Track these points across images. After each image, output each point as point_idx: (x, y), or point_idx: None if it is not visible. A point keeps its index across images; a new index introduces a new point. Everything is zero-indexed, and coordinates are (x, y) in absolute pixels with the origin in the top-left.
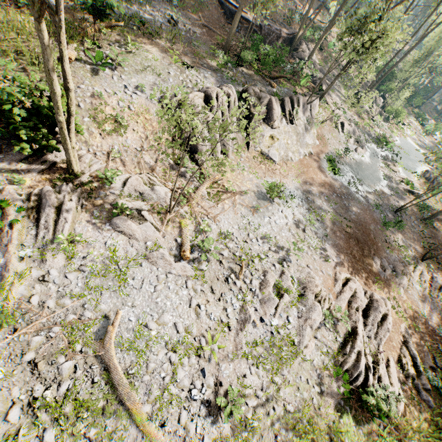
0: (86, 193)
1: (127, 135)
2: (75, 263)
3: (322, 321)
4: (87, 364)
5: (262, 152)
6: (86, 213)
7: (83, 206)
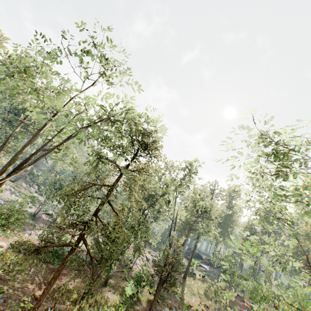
0: None
1: None
2: None
3: None
4: None
5: None
6: None
7: None
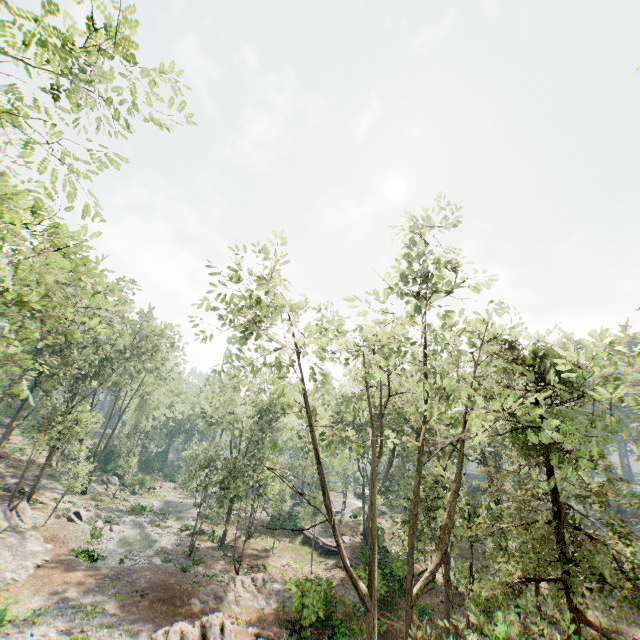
0: None
1: None
2: None
3: None
4: None
5: None
6: None
7: None
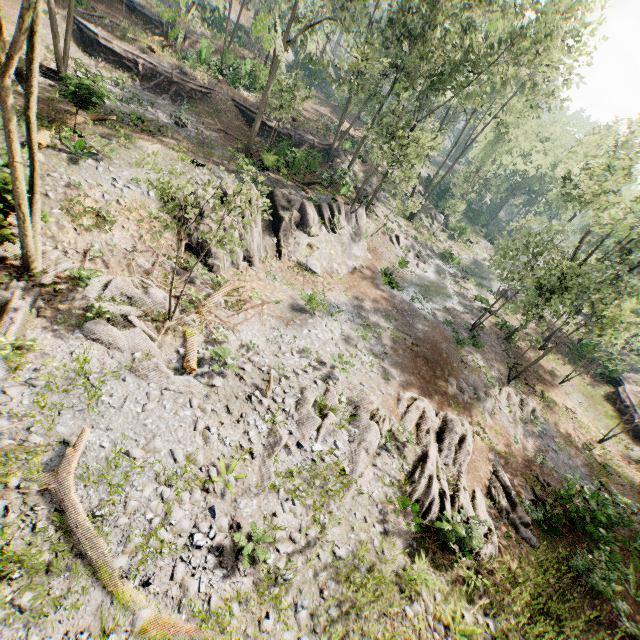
0: (48, 295)
1: (114, 232)
2: (22, 376)
3: (383, 446)
4: (27, 506)
5: (299, 262)
6: (46, 317)
7: (41, 309)
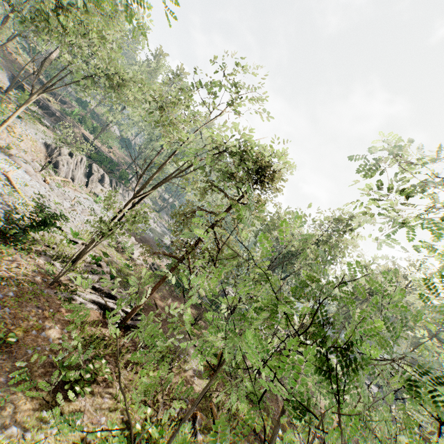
0: None
1: (22, 143)
2: None
3: None
4: None
5: (95, 193)
6: None
7: None
